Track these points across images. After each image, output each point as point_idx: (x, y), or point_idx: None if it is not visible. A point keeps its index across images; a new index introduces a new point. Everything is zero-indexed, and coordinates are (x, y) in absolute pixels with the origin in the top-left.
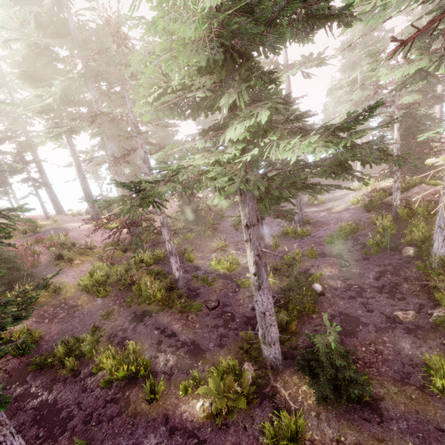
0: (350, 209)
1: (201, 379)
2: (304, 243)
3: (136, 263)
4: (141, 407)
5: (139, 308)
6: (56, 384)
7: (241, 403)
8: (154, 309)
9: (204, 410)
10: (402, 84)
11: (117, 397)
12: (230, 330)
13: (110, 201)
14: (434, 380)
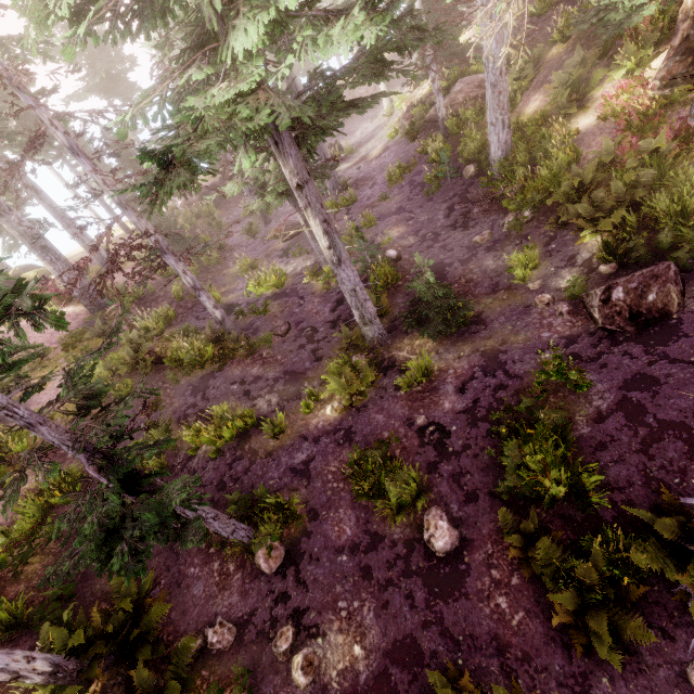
0: (391, 147)
1: (317, 394)
2: (354, 214)
3: (140, 336)
4: (271, 446)
5: (192, 378)
6: None
7: (370, 377)
8: (214, 369)
9: (337, 410)
10: None
11: (238, 456)
12: (319, 342)
13: (148, 185)
14: (516, 275)
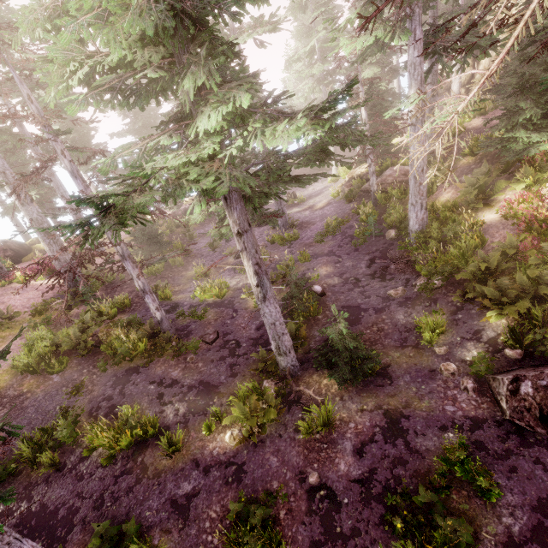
0: (333, 203)
1: (222, 414)
2: (295, 248)
3: (93, 318)
4: (162, 464)
5: (119, 369)
6: (35, 489)
7: (272, 414)
8: (141, 364)
9: (235, 438)
10: (362, 56)
11: (128, 468)
12: (239, 357)
13: (75, 226)
14: (424, 336)
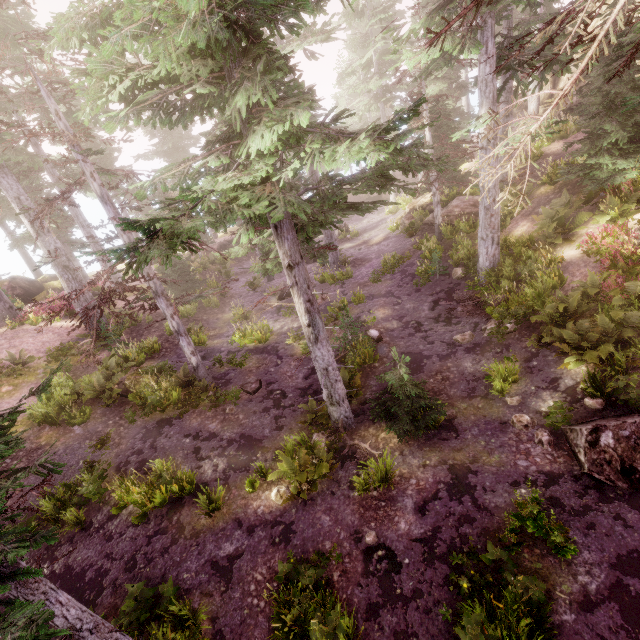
0: (391, 238)
1: (267, 470)
2: (347, 288)
3: (118, 364)
4: (201, 524)
5: (149, 420)
6: (58, 549)
7: (324, 468)
8: (174, 415)
9: (282, 496)
10: (426, 70)
11: (162, 527)
12: (285, 409)
13: (123, 251)
14: (494, 385)
